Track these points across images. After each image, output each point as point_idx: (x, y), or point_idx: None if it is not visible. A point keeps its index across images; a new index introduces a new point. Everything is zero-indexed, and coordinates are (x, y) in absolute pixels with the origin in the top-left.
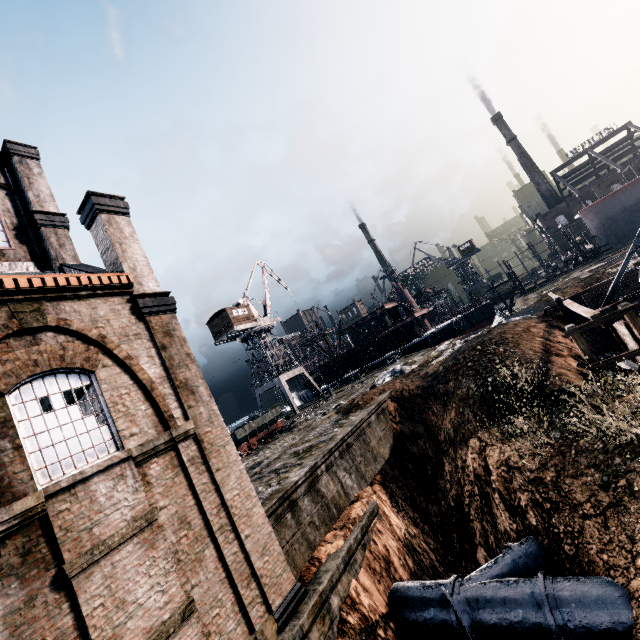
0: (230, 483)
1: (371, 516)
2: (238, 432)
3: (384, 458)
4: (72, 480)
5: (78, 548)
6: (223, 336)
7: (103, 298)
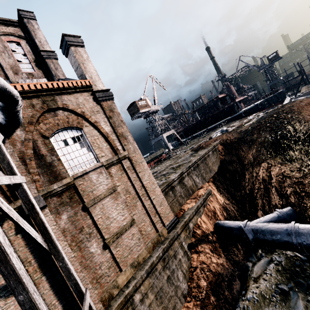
0: (145, 178)
1: (208, 195)
2: (145, 159)
3: (215, 171)
4: (82, 173)
5: (89, 198)
6: (135, 115)
7: (80, 93)
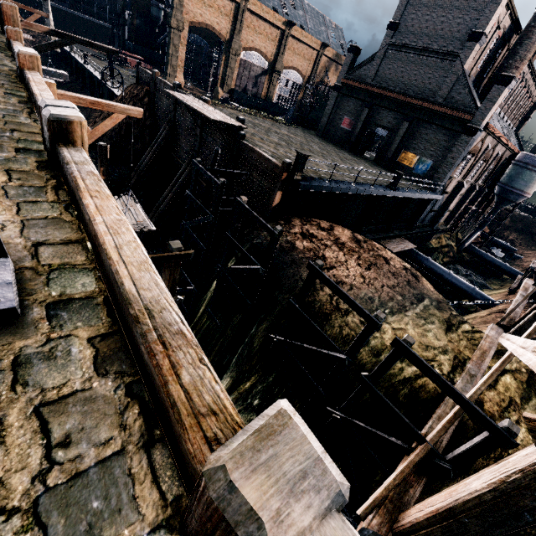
0: None
1: None
2: None
3: None
4: None
5: None
6: None
7: None
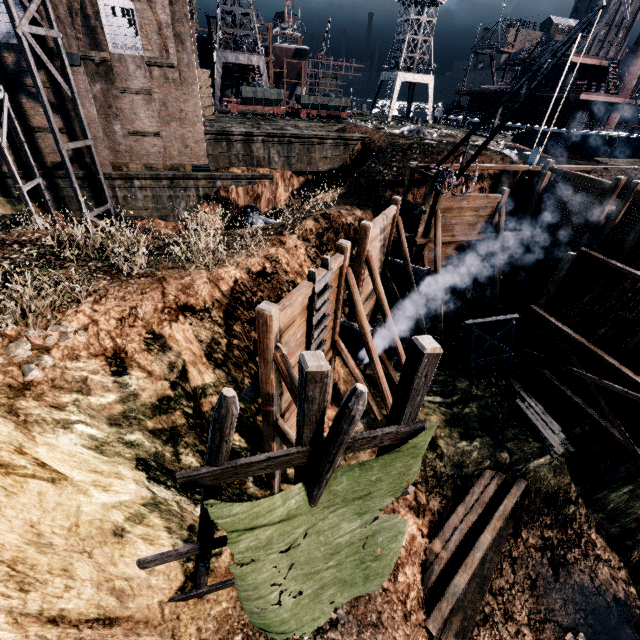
0: (189, 104)
1: (264, 177)
2: (303, 98)
3: (318, 169)
4: (119, 56)
5: (122, 84)
6: None
7: None
